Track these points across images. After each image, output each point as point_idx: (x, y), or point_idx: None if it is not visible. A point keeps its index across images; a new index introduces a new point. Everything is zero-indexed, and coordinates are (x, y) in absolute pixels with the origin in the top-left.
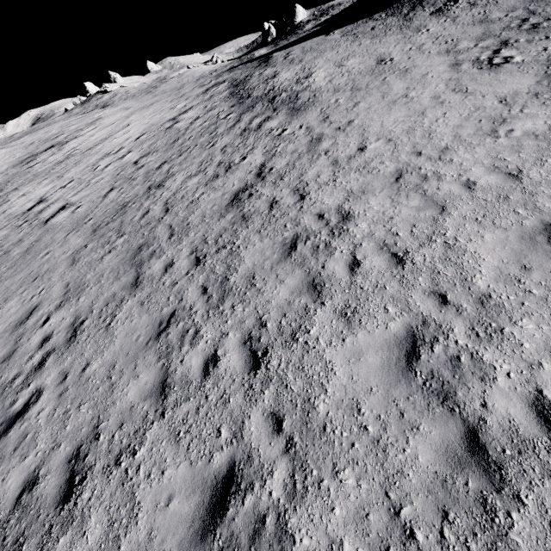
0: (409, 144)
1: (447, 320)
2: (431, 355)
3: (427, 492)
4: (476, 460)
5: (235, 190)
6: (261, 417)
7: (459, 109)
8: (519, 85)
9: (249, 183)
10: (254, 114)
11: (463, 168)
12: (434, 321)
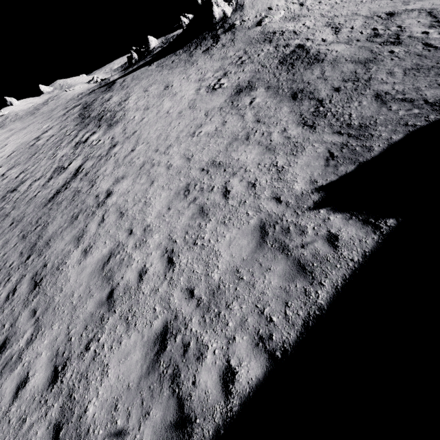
0: (155, 144)
1: (128, 242)
2: (114, 260)
3: (84, 321)
4: (108, 301)
5: (58, 187)
6: (27, 313)
7: (186, 120)
8: (217, 103)
9: (67, 181)
10: (87, 130)
11: (171, 157)
12: (122, 244)
